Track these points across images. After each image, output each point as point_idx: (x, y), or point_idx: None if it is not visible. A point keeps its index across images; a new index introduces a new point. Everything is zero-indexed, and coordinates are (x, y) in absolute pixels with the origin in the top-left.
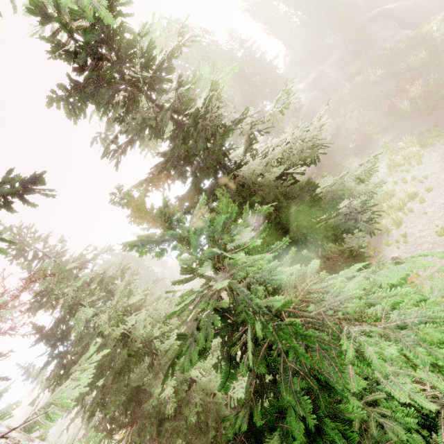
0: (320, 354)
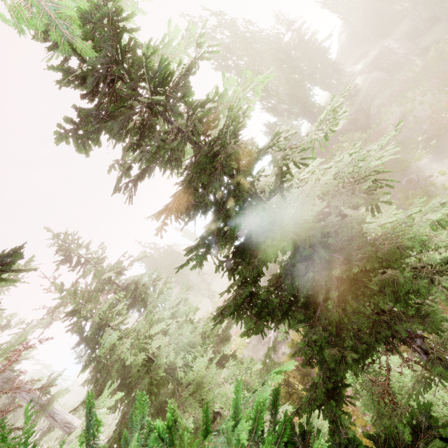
0: None
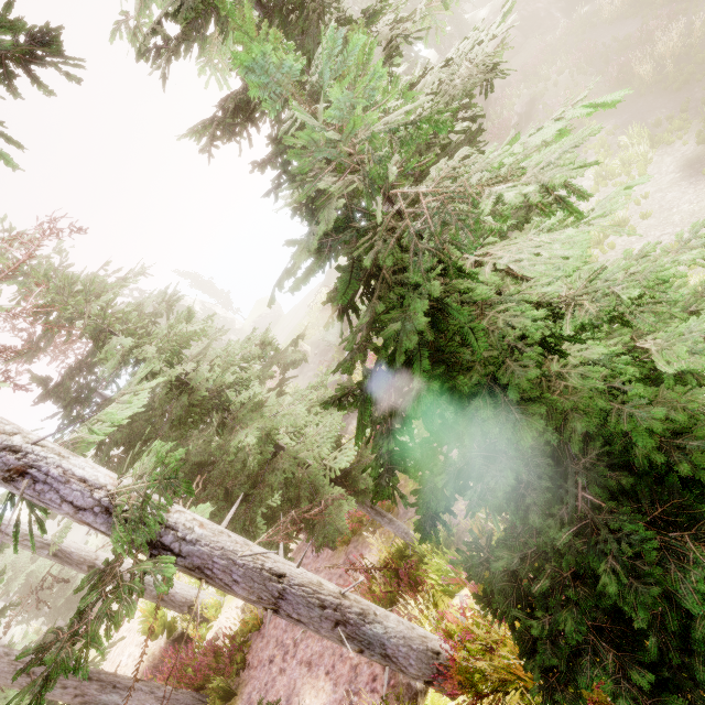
0: (458, 227)
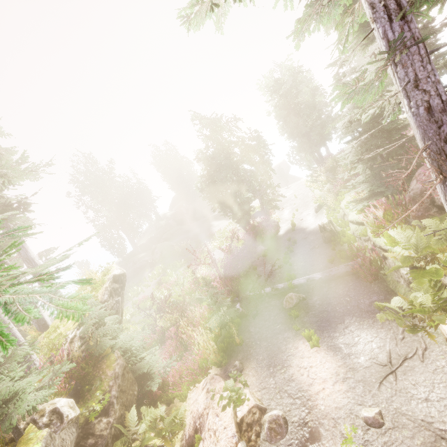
0: None
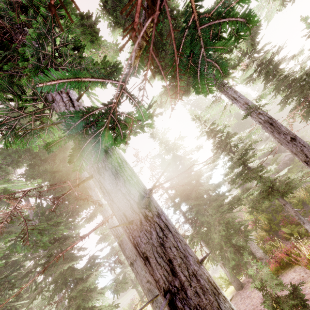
0: None
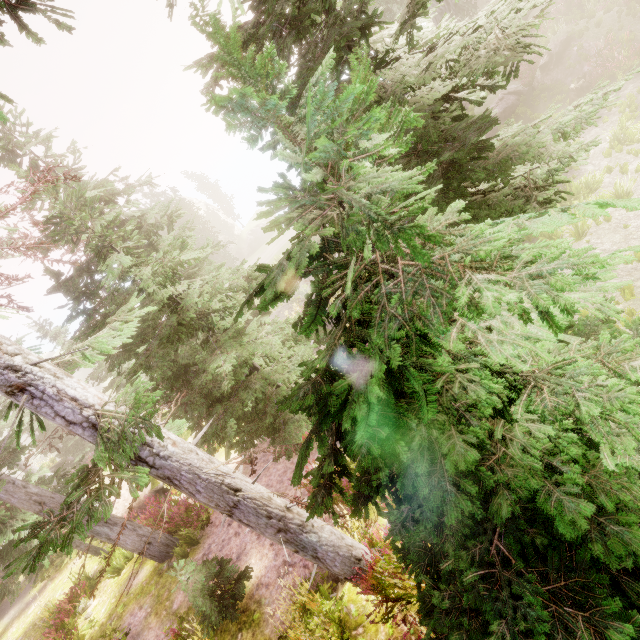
0: (429, 302)
